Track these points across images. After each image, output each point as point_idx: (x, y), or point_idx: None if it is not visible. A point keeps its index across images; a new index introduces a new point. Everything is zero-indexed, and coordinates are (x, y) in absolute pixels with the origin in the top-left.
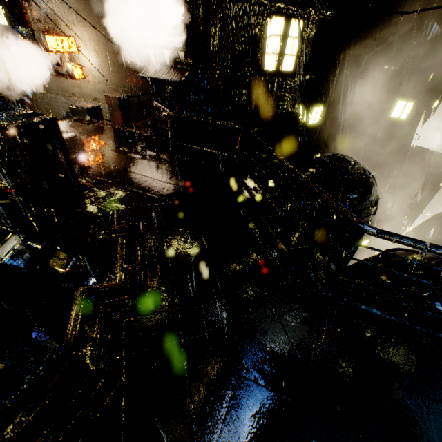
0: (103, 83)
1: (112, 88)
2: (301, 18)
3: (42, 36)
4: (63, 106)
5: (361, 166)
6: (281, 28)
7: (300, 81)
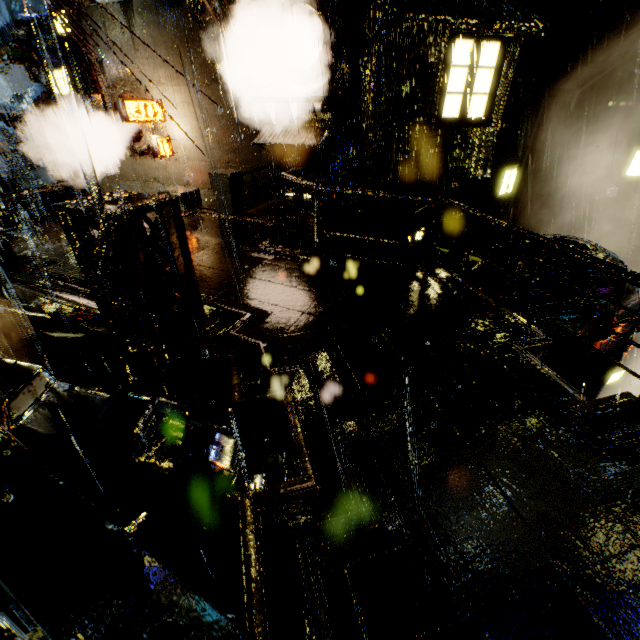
0: (198, 159)
1: (212, 166)
2: (497, 39)
3: (120, 102)
4: None
5: (606, 251)
6: (467, 56)
7: (495, 131)
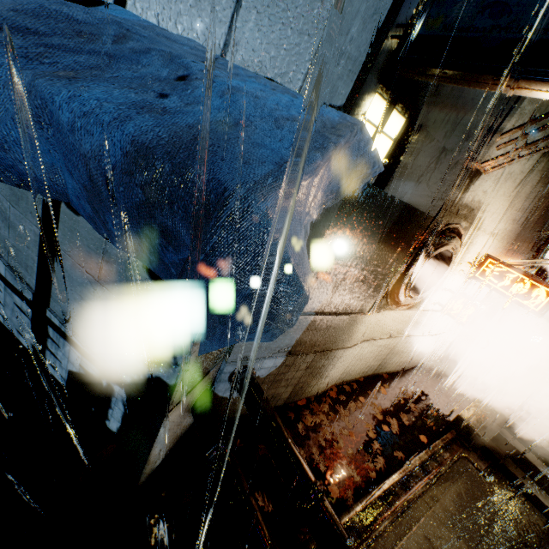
0: None
1: None
2: None
3: None
4: (347, 362)
5: None
6: None
7: None
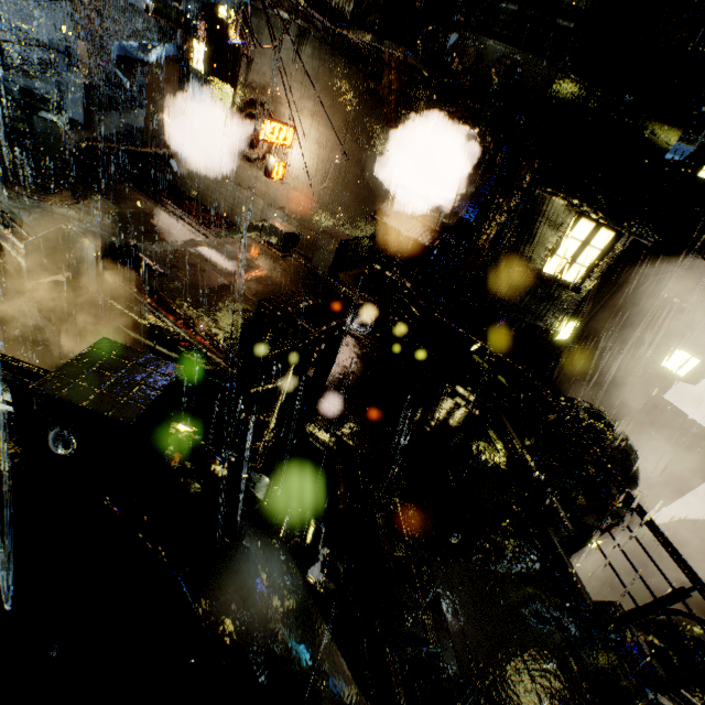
0: (305, 194)
1: (316, 207)
2: (613, 230)
3: (261, 120)
4: (226, 195)
5: (627, 438)
6: (585, 233)
7: (579, 298)
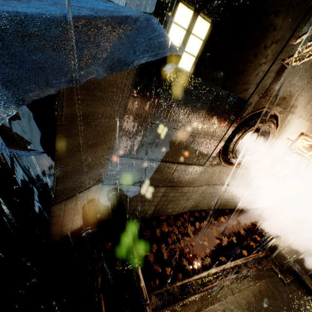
0: None
1: None
2: None
3: None
4: (195, 197)
5: None
6: None
7: None
